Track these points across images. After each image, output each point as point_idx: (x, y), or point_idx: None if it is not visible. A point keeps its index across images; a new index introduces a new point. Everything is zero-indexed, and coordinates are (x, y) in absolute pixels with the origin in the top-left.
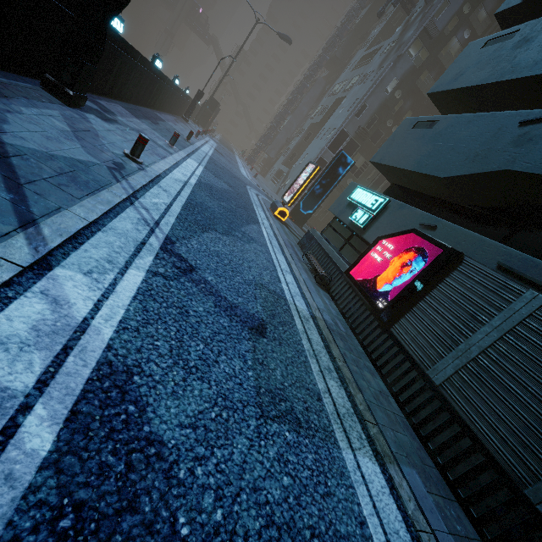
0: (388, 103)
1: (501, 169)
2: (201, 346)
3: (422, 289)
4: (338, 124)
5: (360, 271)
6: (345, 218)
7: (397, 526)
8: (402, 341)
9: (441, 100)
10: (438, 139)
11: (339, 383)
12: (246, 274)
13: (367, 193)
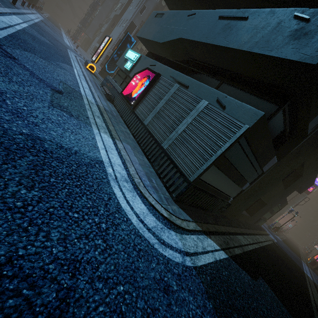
0: (158, 8)
1: (179, 38)
2: (19, 79)
3: (146, 92)
4: (129, 17)
5: (126, 91)
6: (123, 67)
7: (111, 146)
8: (138, 114)
9: (169, 3)
10: (162, 23)
11: (103, 122)
12: (54, 76)
13: (133, 52)
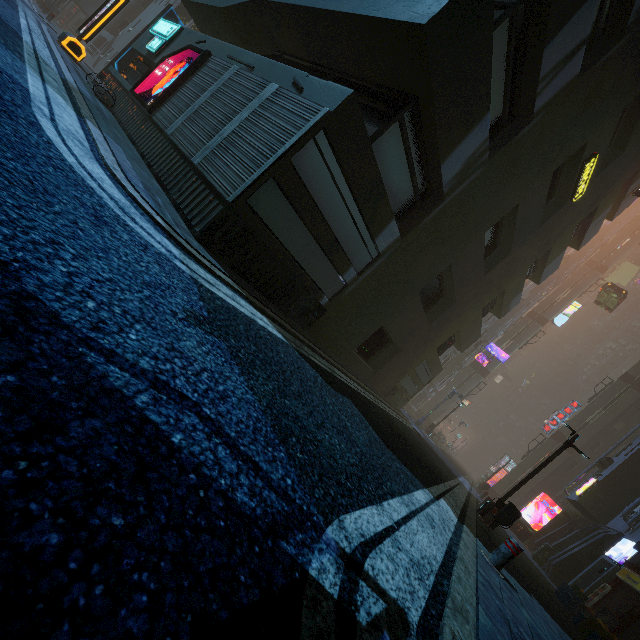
0: None
1: None
2: None
3: (179, 81)
4: None
5: (144, 88)
6: (144, 50)
7: (66, 109)
8: (157, 121)
9: None
10: None
11: (64, 92)
12: None
13: (167, 23)
